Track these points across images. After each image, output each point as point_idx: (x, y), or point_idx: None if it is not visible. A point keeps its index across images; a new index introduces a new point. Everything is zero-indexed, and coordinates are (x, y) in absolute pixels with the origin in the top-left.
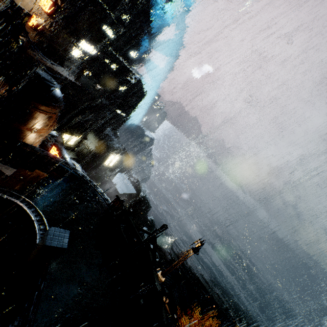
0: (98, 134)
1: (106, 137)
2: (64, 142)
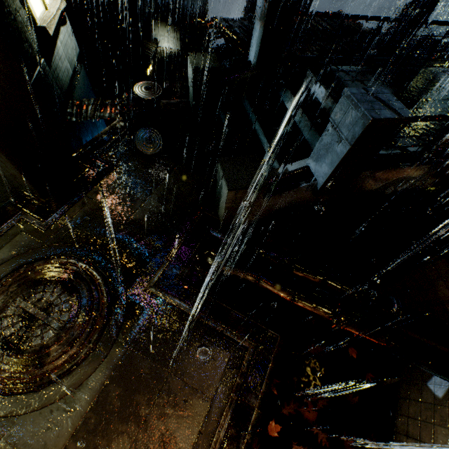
0: (165, 17)
1: (173, 10)
2: (148, 72)
